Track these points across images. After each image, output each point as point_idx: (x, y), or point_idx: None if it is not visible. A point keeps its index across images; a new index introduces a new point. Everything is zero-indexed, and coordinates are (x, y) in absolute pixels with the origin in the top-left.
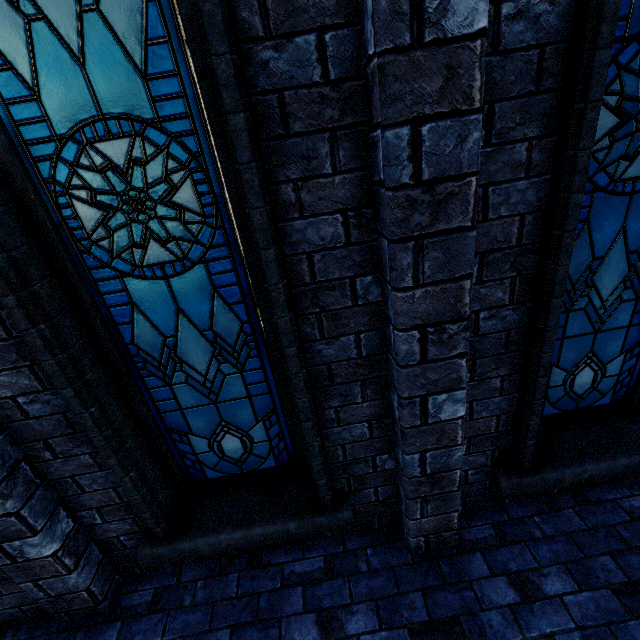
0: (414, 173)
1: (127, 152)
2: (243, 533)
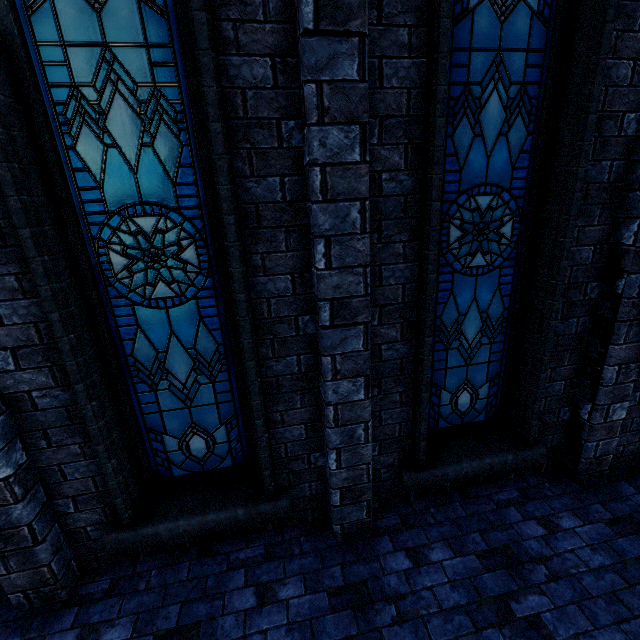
0: None
1: None
2: None
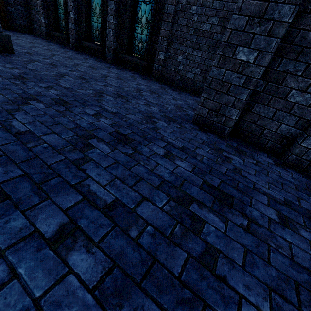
0: None
1: None
2: (58, 33)
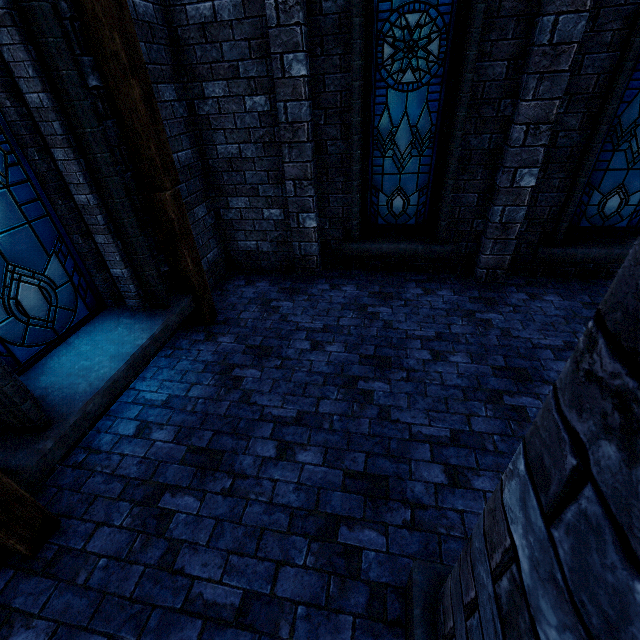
0: (550, 39)
1: (417, 20)
2: (395, 246)
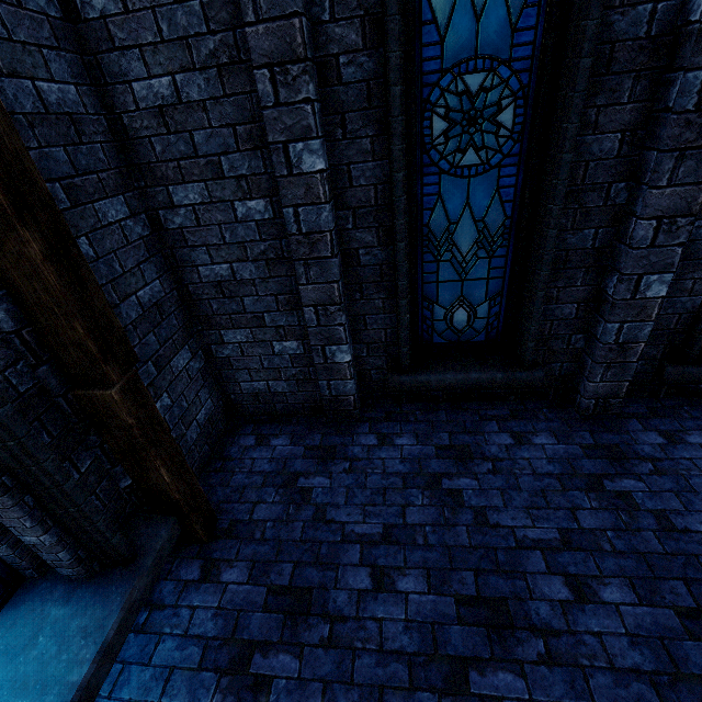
0: (697, 103)
1: (481, 82)
2: (463, 376)
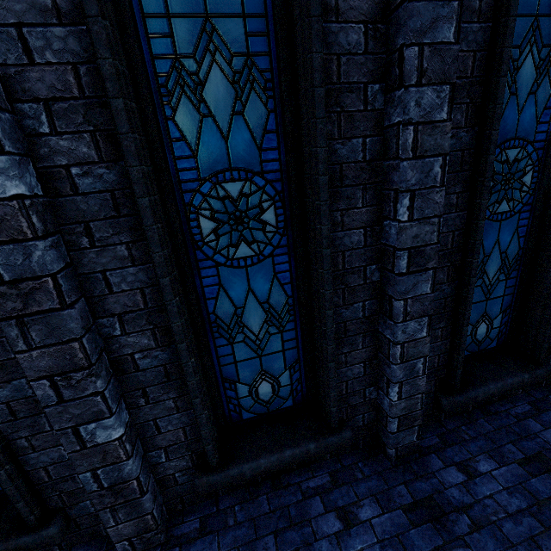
0: None
1: None
2: None
